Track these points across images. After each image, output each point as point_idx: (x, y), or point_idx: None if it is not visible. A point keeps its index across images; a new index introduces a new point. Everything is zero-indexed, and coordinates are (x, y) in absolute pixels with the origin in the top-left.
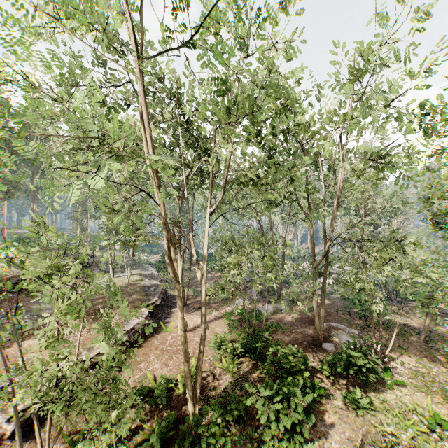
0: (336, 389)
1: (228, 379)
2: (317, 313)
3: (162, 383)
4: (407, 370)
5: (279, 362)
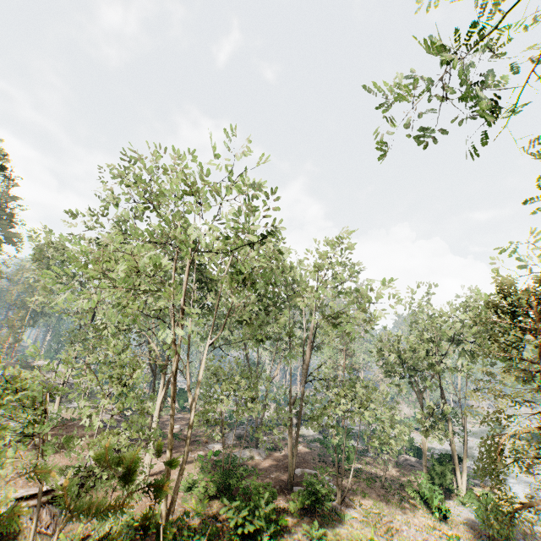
0: (298, 525)
1: (197, 518)
2: (291, 452)
3: (127, 520)
4: (363, 510)
5: (250, 493)
